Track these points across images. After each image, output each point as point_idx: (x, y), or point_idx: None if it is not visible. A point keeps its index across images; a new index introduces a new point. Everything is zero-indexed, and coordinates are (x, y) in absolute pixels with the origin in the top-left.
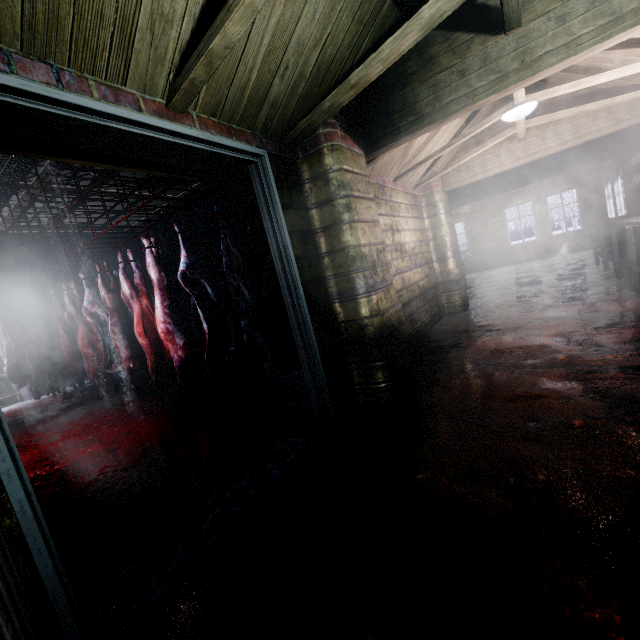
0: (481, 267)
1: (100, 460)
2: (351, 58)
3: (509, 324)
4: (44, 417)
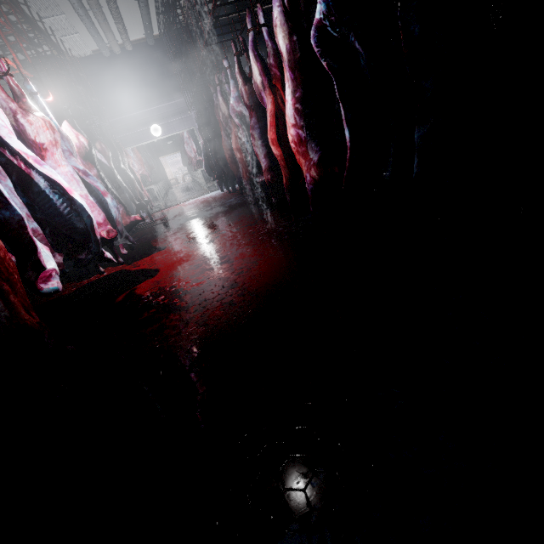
0: None
1: (219, 296)
2: None
3: None
4: (219, 212)
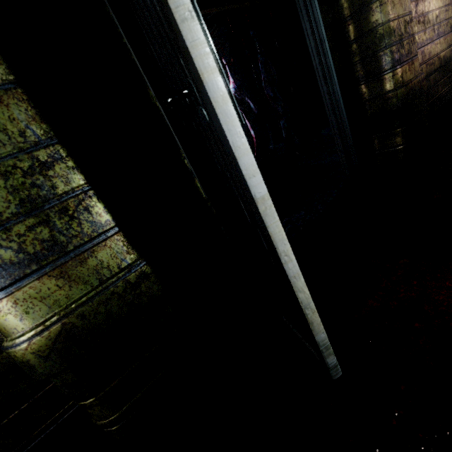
0: None
1: None
2: None
3: None
4: None
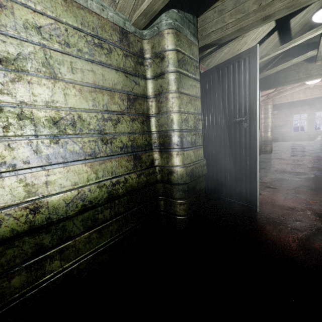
0: (275, 140)
1: None
2: (263, 64)
3: (291, 158)
4: None
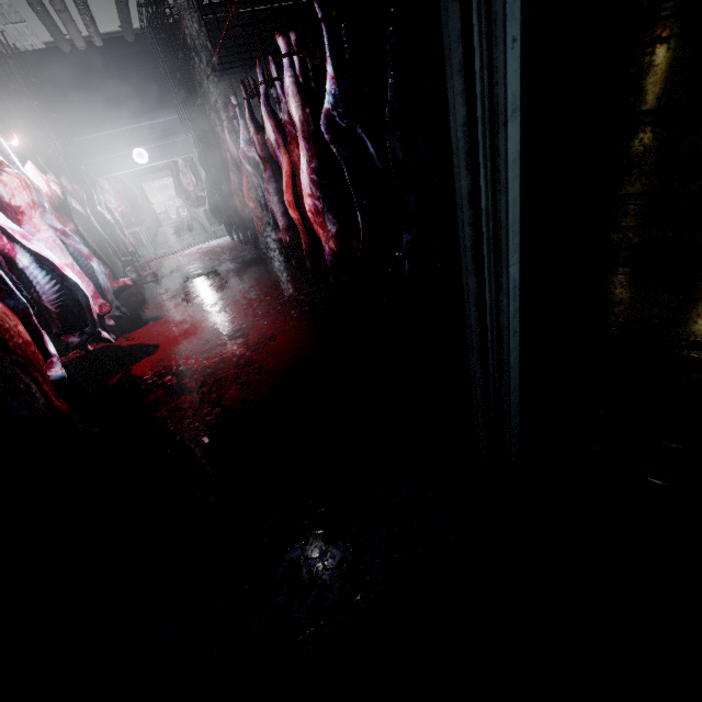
0: None
1: (234, 375)
2: None
3: None
4: (230, 269)
